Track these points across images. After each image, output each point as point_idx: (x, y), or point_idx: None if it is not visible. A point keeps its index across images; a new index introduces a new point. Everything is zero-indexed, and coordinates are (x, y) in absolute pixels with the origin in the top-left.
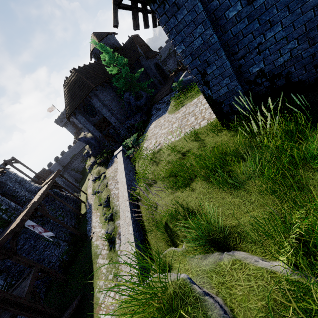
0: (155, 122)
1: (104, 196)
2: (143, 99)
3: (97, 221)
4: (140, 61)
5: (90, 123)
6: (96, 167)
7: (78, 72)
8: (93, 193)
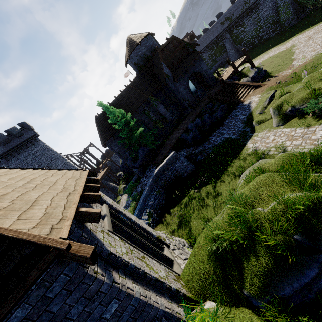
0: None
1: None
2: (137, 163)
3: None
4: (166, 84)
5: (115, 153)
6: (122, 182)
7: (97, 122)
8: None
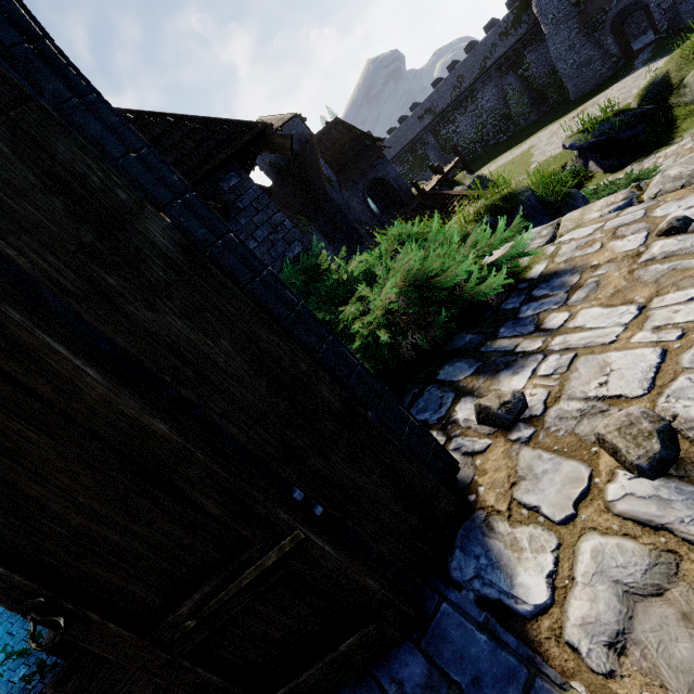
0: None
1: None
2: None
3: None
4: (327, 195)
5: None
6: None
7: None
8: None
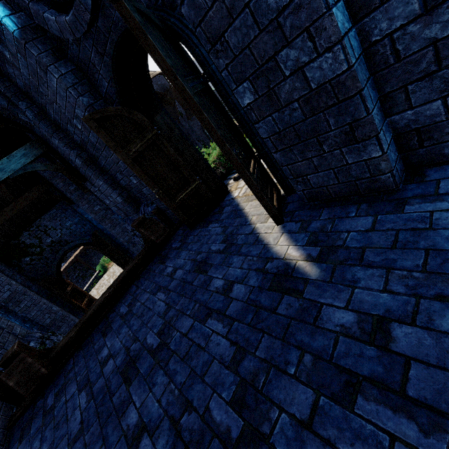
0: None
1: None
2: None
3: None
4: (180, 122)
5: None
6: None
7: None
8: None
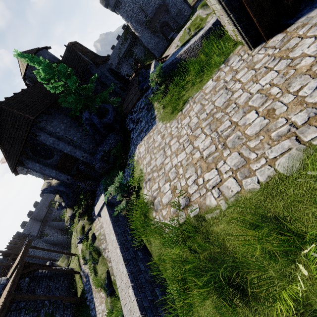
0: (144, 143)
1: (101, 275)
2: (110, 114)
3: (104, 311)
4: (90, 71)
5: (49, 168)
6: (78, 221)
7: (5, 105)
8: (85, 262)
